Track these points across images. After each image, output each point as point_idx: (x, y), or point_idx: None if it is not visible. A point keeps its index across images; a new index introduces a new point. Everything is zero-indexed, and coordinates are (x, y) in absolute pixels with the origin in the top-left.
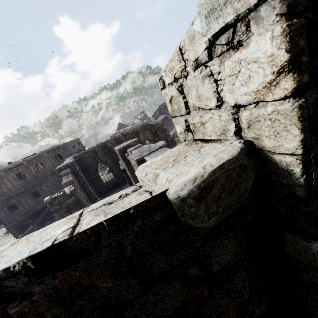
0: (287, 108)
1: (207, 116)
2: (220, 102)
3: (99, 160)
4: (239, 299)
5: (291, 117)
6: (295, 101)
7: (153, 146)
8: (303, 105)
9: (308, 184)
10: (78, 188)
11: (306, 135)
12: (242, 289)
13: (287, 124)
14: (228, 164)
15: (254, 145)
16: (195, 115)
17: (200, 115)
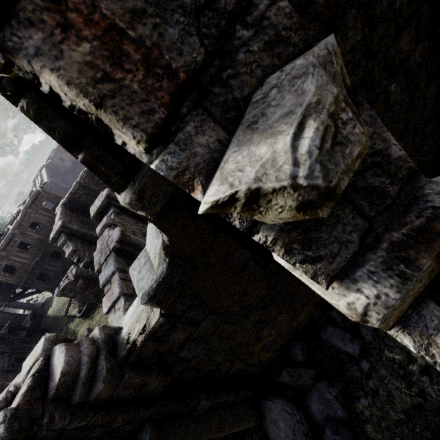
0: None
1: None
2: None
3: (96, 194)
4: None
5: None
6: None
7: (110, 241)
8: None
9: None
10: (87, 251)
11: None
12: None
13: None
14: None
15: None
16: None
17: None
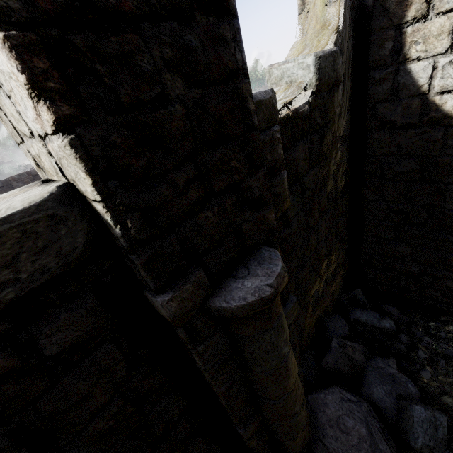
0: (61, 144)
1: (35, 146)
2: (29, 128)
3: None
4: (110, 379)
5: (70, 156)
6: (64, 136)
7: None
8: (75, 143)
9: (126, 234)
10: None
11: (96, 179)
12: (112, 366)
13: (74, 165)
14: (22, 215)
15: (73, 189)
16: (28, 144)
17: (30, 144)
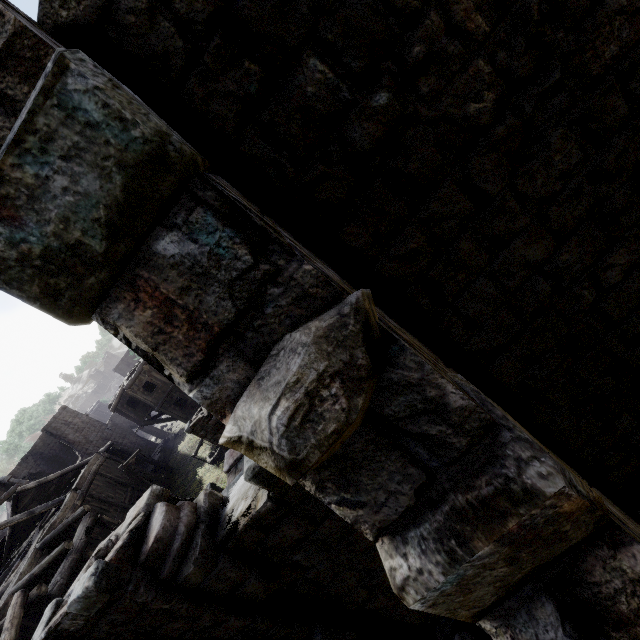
0: None
1: None
2: None
3: None
4: None
5: None
6: None
7: None
8: None
9: None
10: None
11: None
12: None
13: None
14: None
15: None
16: None
17: None
